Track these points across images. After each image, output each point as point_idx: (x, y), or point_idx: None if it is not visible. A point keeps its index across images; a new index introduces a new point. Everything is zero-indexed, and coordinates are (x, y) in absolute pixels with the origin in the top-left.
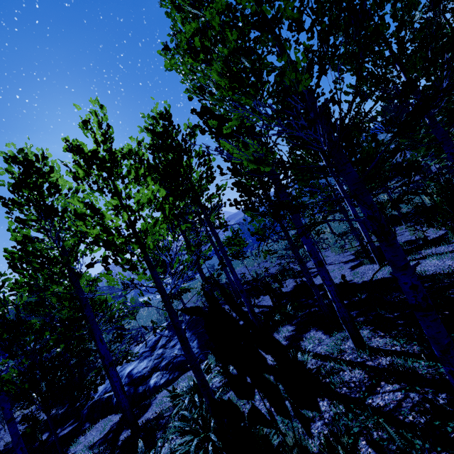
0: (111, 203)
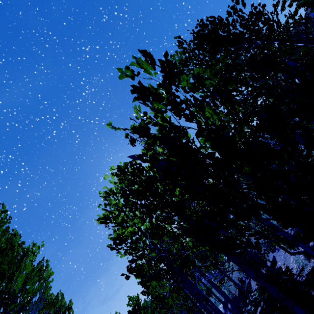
0: (165, 310)
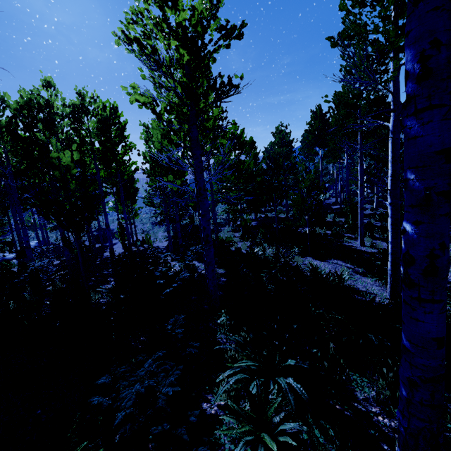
0: None
